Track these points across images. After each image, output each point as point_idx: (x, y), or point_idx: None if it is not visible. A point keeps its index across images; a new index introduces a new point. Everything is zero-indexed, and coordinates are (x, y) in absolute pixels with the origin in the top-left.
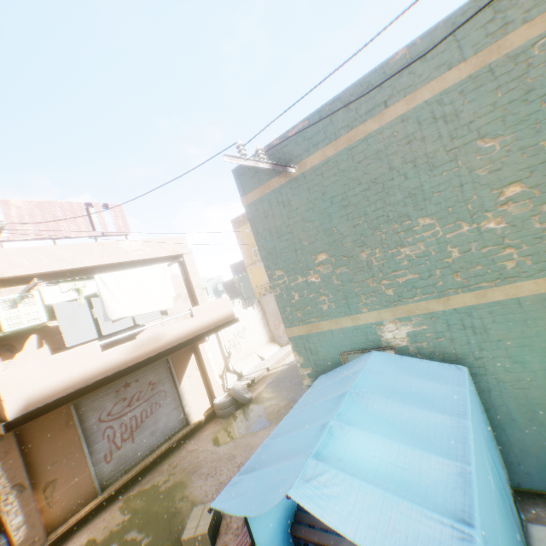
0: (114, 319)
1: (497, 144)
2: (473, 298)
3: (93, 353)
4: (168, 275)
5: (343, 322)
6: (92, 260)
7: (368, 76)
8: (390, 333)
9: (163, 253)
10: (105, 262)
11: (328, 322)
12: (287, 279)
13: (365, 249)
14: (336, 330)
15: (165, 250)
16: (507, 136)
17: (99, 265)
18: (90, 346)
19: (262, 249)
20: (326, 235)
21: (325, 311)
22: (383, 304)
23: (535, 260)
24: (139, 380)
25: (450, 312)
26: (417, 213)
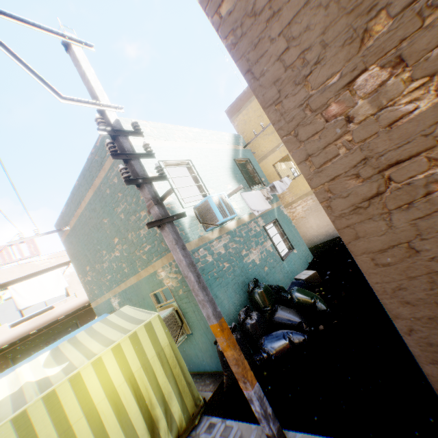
0: (23, 308)
1: (107, 221)
2: (125, 285)
3: (5, 330)
4: (61, 275)
5: (103, 299)
6: (14, 276)
7: (73, 190)
8: (114, 303)
9: (64, 260)
10: (23, 275)
11: (99, 299)
12: (84, 279)
13: (96, 264)
14: (102, 303)
15: (66, 258)
16: (108, 219)
17: (20, 278)
18: (3, 327)
19: (73, 264)
20: (86, 258)
21: (97, 294)
22: (108, 289)
23: (130, 269)
24: (57, 339)
25: (123, 292)
26: (102, 248)
